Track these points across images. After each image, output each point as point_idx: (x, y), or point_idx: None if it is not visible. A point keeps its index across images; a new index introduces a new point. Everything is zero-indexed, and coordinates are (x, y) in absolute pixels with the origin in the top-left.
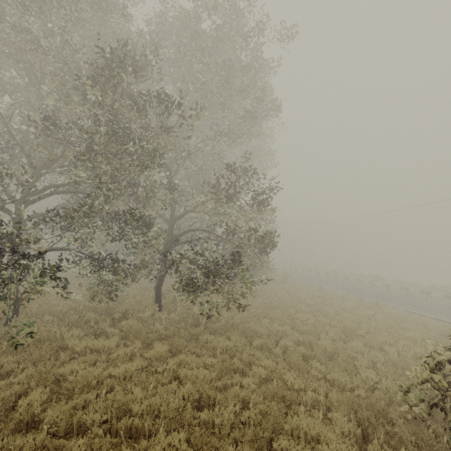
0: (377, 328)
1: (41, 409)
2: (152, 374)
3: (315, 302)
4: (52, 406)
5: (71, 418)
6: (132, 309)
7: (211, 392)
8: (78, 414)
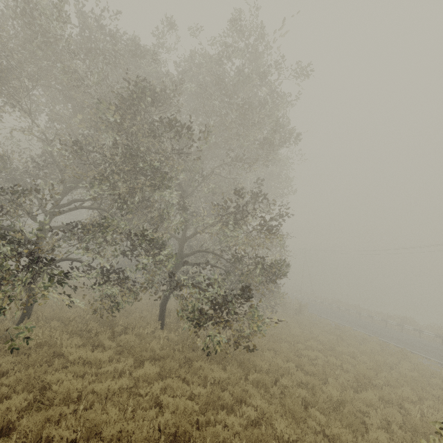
0: (399, 380)
1: (19, 416)
2: (136, 396)
3: (329, 340)
4: (31, 414)
5: (41, 431)
6: (134, 323)
7: (188, 427)
8: (49, 428)
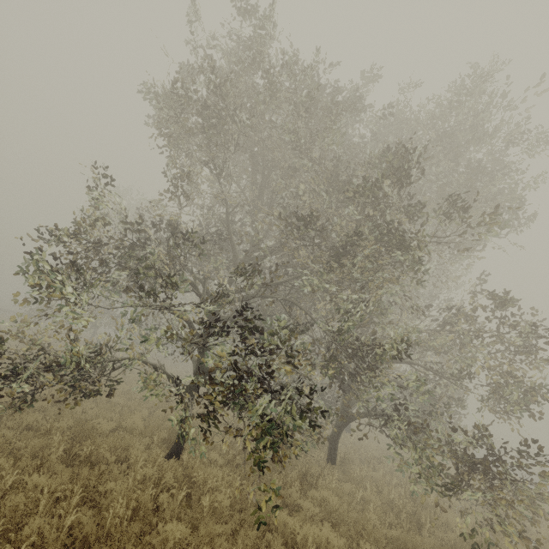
0: None
1: None
2: None
3: None
4: None
5: None
6: (307, 466)
7: None
8: None
